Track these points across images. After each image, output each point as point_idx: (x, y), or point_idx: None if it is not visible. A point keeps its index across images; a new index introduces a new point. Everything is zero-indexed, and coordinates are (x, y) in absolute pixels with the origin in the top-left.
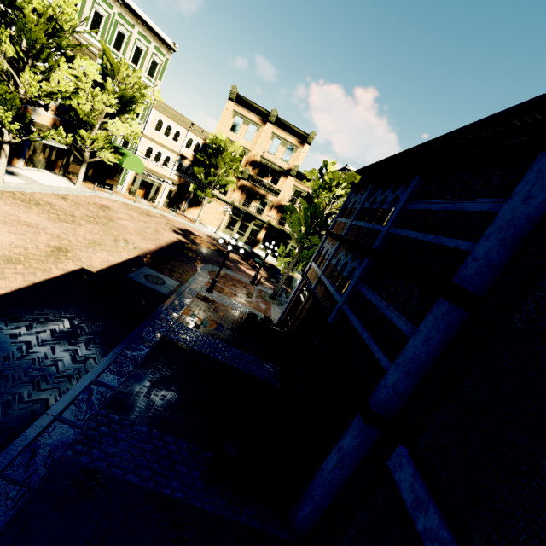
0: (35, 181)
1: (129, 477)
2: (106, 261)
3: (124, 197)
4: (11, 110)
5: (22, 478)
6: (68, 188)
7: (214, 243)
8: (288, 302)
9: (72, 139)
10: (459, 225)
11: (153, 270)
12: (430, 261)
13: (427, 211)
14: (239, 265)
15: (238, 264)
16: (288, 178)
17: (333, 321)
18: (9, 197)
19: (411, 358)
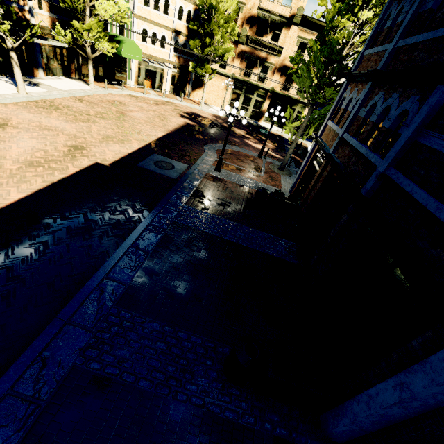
0: (54, 88)
1: (140, 384)
2: (118, 153)
3: (133, 91)
4: None
5: (31, 393)
6: (83, 90)
7: (220, 122)
8: (299, 172)
9: (71, 36)
10: None
11: (162, 156)
12: None
13: None
14: (245, 140)
15: (244, 140)
16: (291, 29)
17: (369, 192)
18: (33, 106)
19: None
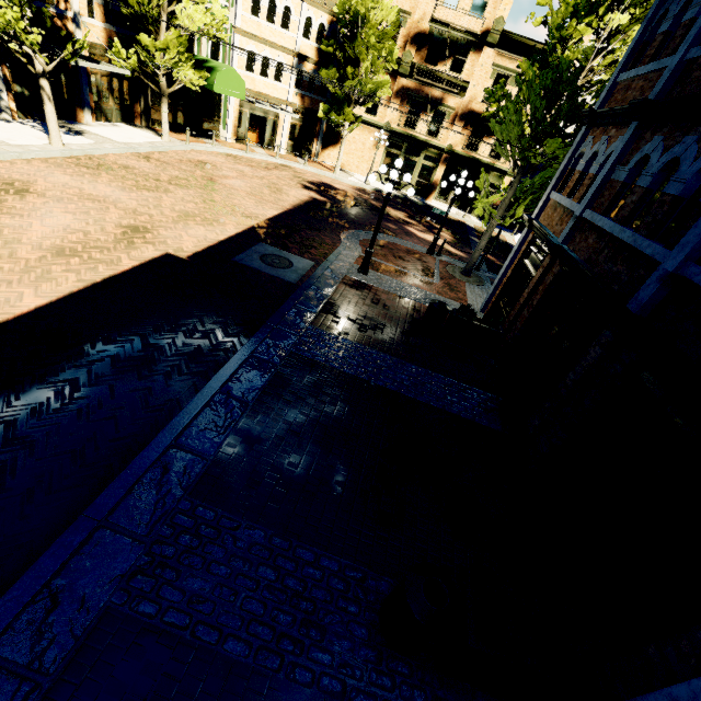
0: (107, 139)
1: (228, 647)
2: (202, 240)
3: (230, 147)
4: (21, 8)
5: (26, 660)
6: (152, 144)
7: (365, 198)
8: (500, 277)
9: (136, 59)
10: None
11: (273, 246)
12: None
13: None
14: (406, 227)
15: (405, 226)
16: (483, 53)
17: (645, 307)
18: (71, 164)
19: None
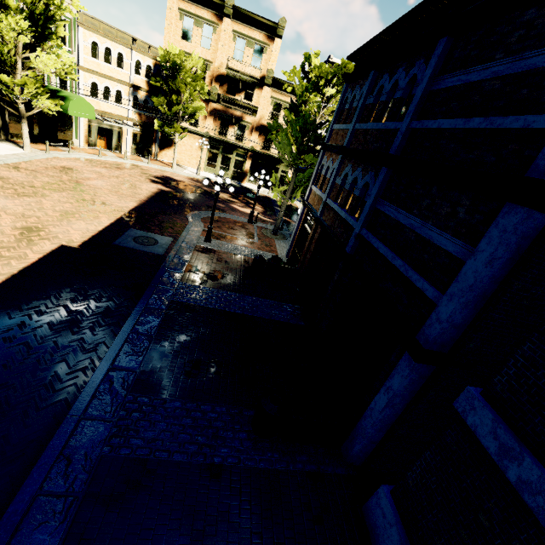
0: None
1: (175, 457)
2: (86, 232)
3: (84, 153)
4: None
5: (64, 489)
6: (17, 155)
7: (199, 185)
8: (293, 235)
9: None
10: (525, 94)
11: (140, 230)
12: (480, 155)
13: (466, 85)
14: (231, 205)
15: (230, 204)
16: (264, 89)
17: (352, 250)
18: None
19: (471, 286)
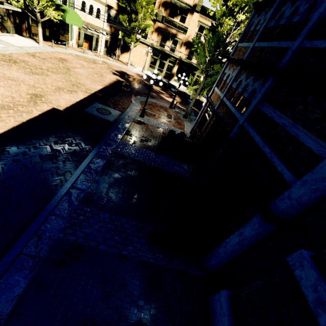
0: (10, 44)
1: (100, 246)
2: (69, 101)
3: (75, 50)
4: None
5: (34, 253)
6: (35, 47)
7: (142, 80)
8: (196, 120)
9: (22, 1)
10: None
11: (101, 104)
12: None
13: None
14: (160, 95)
15: (160, 94)
16: (194, 15)
17: (234, 135)
18: None
19: (324, 178)
